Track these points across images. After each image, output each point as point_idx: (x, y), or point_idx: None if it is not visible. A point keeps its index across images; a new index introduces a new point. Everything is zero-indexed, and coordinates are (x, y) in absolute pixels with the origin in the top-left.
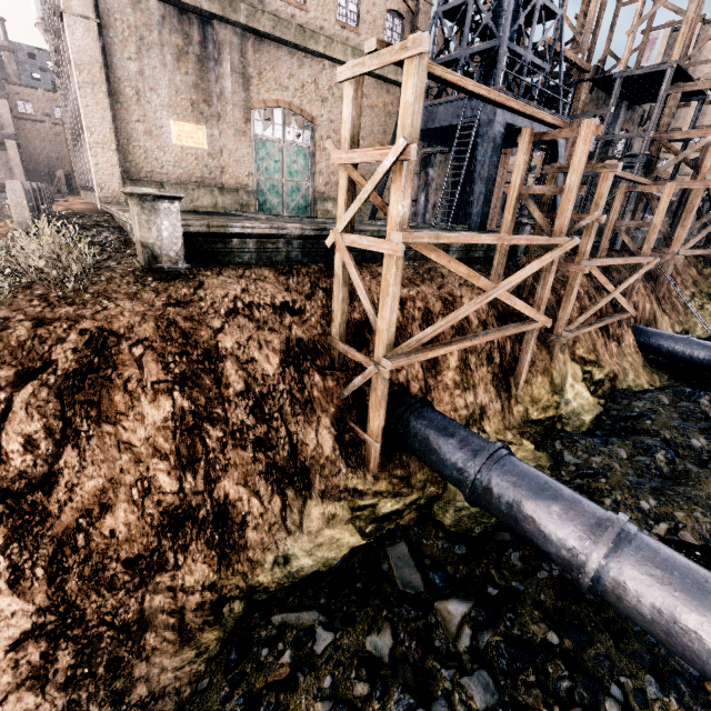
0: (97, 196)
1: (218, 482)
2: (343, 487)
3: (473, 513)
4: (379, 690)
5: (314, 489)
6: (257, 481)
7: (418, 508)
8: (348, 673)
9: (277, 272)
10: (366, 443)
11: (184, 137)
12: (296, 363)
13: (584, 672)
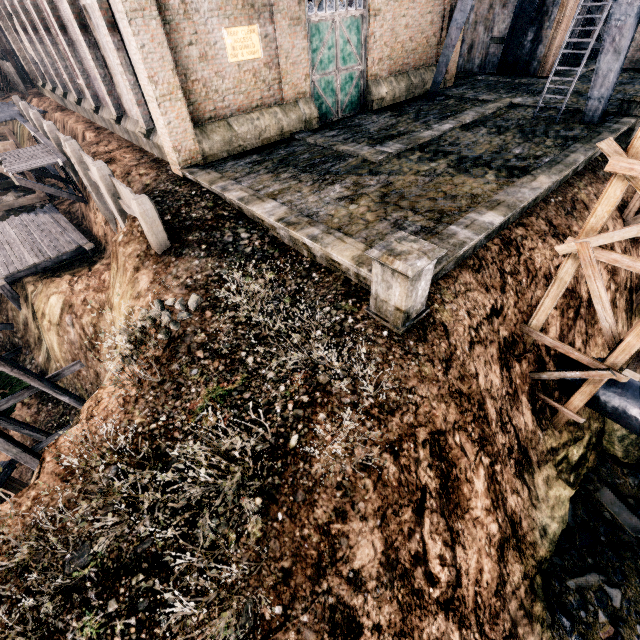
0: (173, 160)
1: (506, 503)
2: (546, 450)
3: (634, 441)
4: None
5: (533, 463)
6: (514, 483)
7: (593, 447)
8: None
9: (473, 272)
10: (560, 412)
11: (239, 48)
12: (505, 363)
13: None
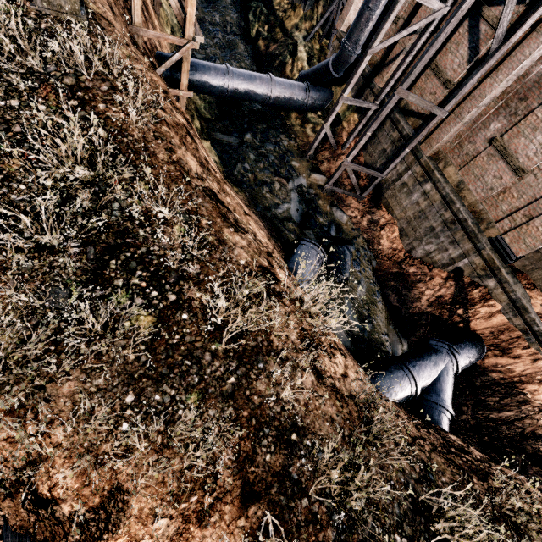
0: None
1: None
2: None
3: (209, 107)
4: (263, 162)
5: None
6: None
7: (200, 118)
8: (257, 166)
9: None
10: (181, 97)
11: None
12: None
13: (273, 128)
